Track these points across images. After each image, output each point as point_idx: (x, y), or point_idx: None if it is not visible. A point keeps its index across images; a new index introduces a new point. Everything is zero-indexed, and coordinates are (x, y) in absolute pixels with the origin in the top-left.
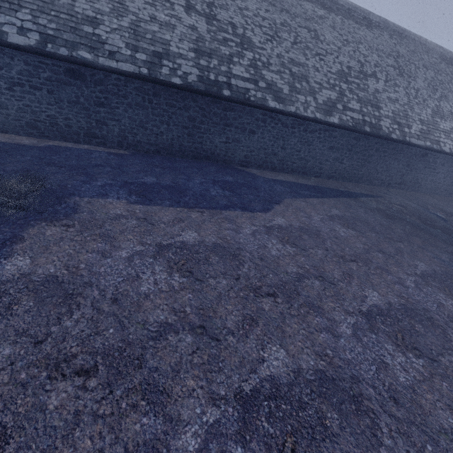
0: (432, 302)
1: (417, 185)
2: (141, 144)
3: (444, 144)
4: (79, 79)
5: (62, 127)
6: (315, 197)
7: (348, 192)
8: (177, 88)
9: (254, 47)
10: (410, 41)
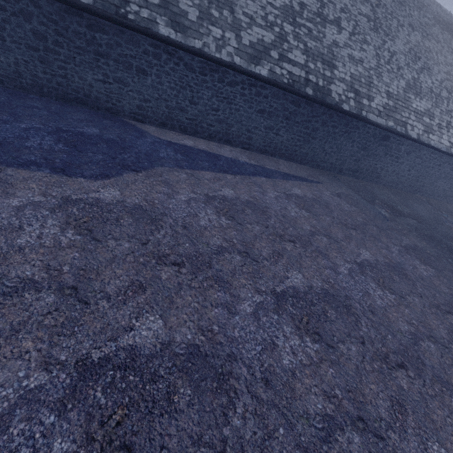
0: (259, 342)
1: (375, 175)
2: None
3: (411, 128)
4: None
5: None
6: (215, 170)
7: (276, 171)
8: None
9: None
10: None
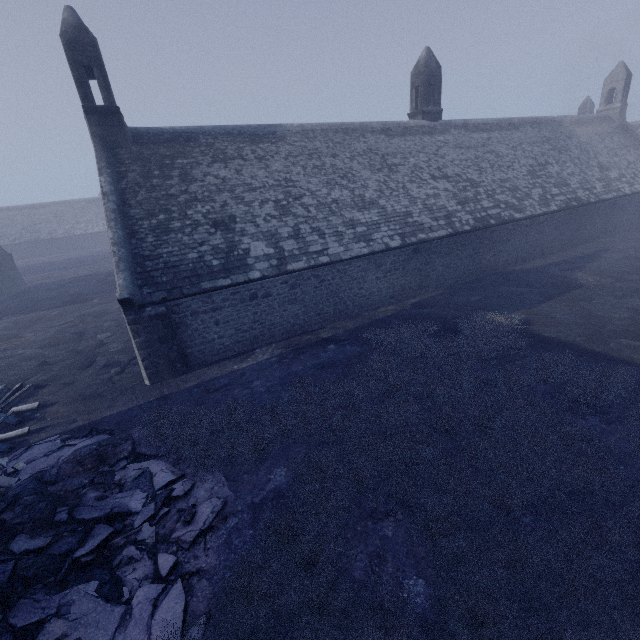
0: None
1: (617, 227)
2: (447, 280)
3: (623, 189)
4: (418, 253)
5: (407, 289)
6: (580, 267)
7: (587, 255)
8: (468, 232)
9: (478, 183)
10: (544, 124)
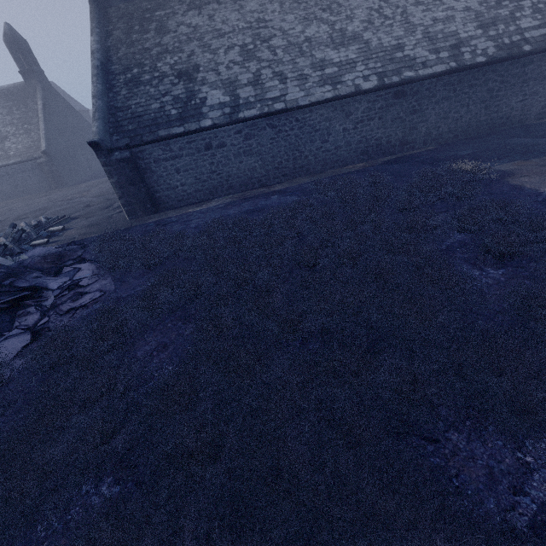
0: None
1: None
2: (442, 135)
3: None
4: (401, 97)
5: (384, 145)
6: None
7: None
8: (481, 66)
9: None
10: None
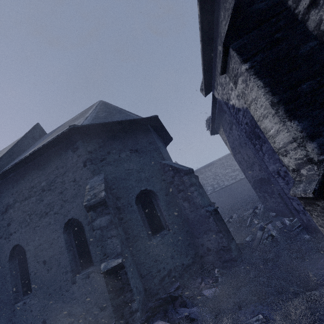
0: None
1: None
2: None
3: None
4: None
5: None
6: None
7: None
8: None
9: None
10: None
